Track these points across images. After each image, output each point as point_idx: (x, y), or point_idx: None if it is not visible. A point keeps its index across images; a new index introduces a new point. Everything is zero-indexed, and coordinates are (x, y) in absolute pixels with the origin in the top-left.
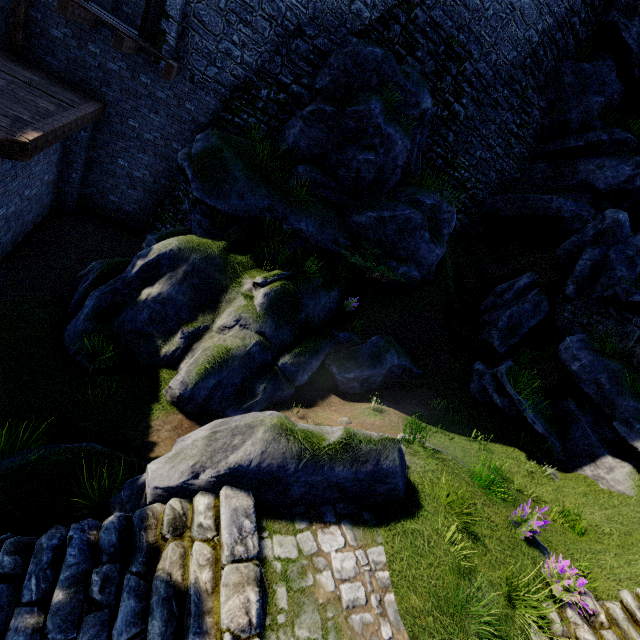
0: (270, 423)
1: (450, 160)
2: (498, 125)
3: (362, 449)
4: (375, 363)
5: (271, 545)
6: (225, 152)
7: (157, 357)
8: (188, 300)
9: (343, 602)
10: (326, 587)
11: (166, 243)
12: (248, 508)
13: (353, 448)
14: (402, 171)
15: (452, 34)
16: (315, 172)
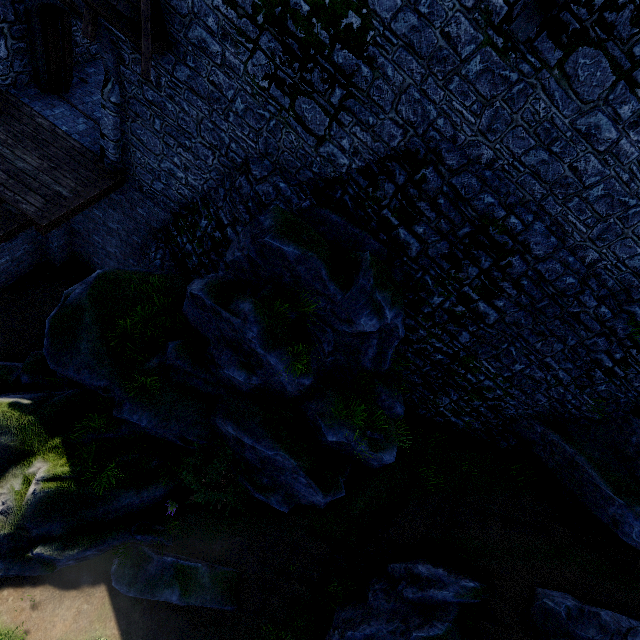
0: None
1: (462, 358)
2: (572, 346)
3: None
4: (147, 591)
5: None
6: (86, 314)
7: None
8: None
9: None
10: None
11: None
12: None
13: None
14: (301, 393)
15: (493, 213)
16: (182, 359)
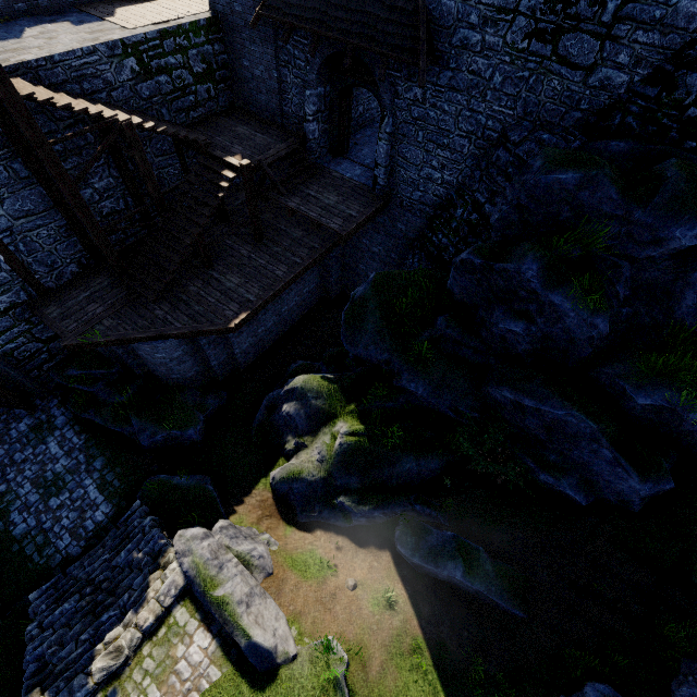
0: (194, 558)
1: None
2: None
3: (226, 615)
4: (430, 559)
5: (178, 609)
6: (370, 302)
7: (283, 448)
8: (302, 422)
9: (177, 666)
10: (178, 651)
11: (299, 379)
12: (179, 585)
13: (222, 609)
14: (592, 344)
15: None
16: (451, 328)
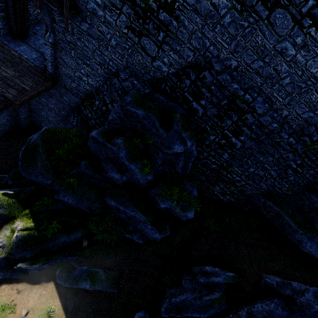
0: None
1: (225, 166)
2: (277, 158)
3: None
4: (74, 283)
5: None
6: (40, 148)
7: None
8: None
9: None
10: None
11: None
12: None
13: None
14: (147, 184)
15: (237, 93)
16: (88, 169)
